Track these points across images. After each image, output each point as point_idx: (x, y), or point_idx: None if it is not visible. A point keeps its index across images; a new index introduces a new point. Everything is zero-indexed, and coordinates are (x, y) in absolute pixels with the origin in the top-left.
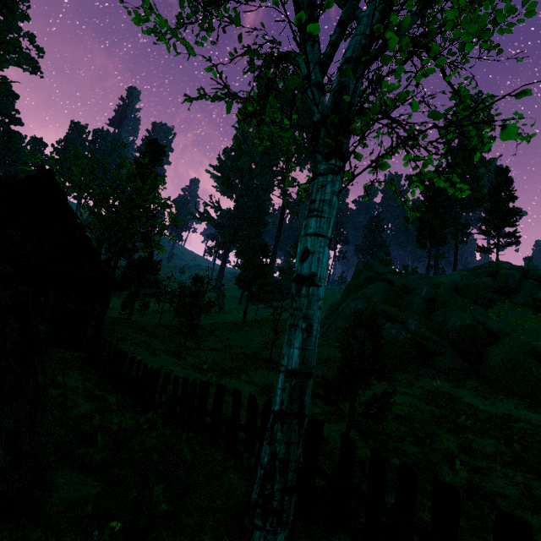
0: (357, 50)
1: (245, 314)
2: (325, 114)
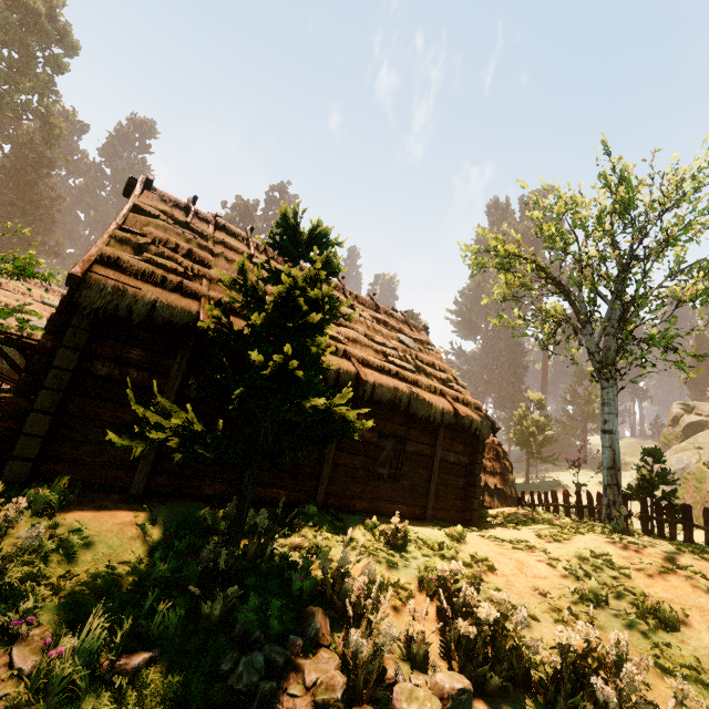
0: (612, 328)
1: (528, 474)
2: (602, 364)
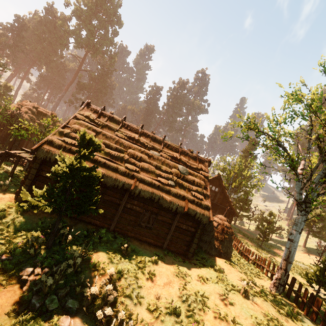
0: (317, 180)
1: (305, 242)
2: (301, 200)
